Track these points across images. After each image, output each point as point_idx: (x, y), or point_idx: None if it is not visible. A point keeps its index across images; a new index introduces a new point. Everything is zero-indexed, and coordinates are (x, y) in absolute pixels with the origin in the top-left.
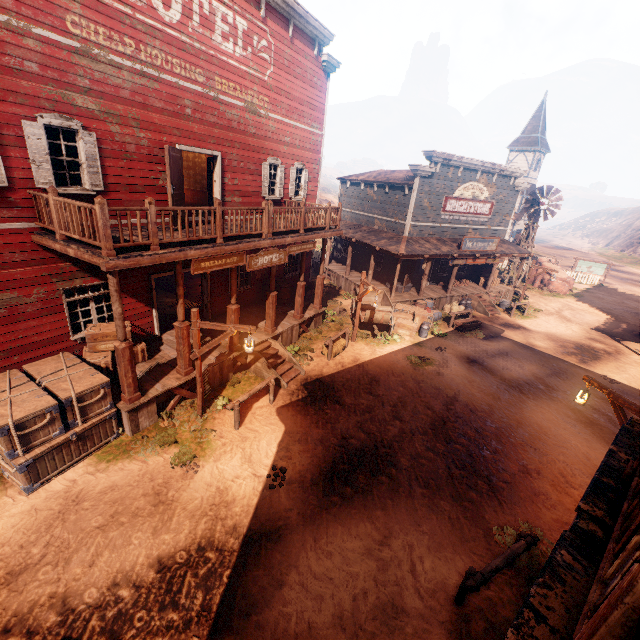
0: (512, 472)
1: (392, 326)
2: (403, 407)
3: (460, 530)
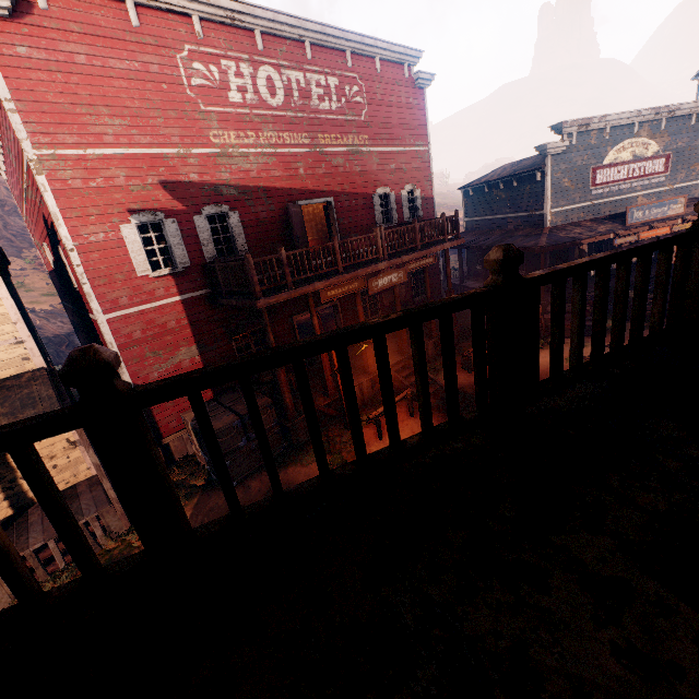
0: None
1: (543, 329)
2: None
3: None
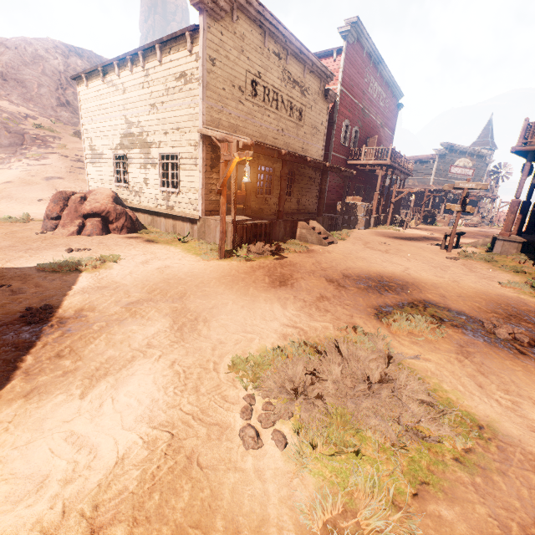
0: None
1: (436, 219)
2: None
3: None
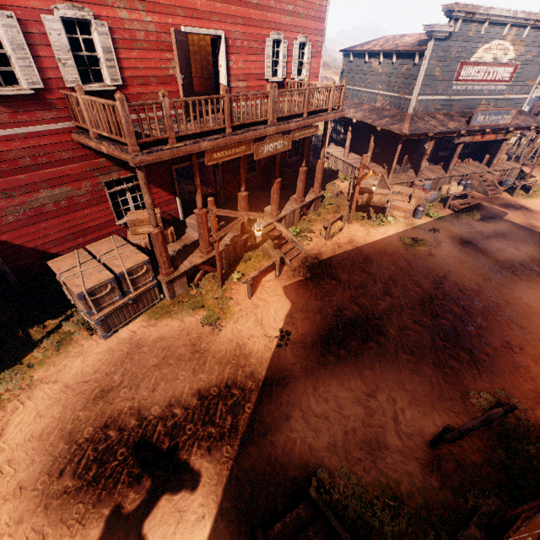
0: (494, 347)
1: (388, 208)
2: (394, 284)
3: (439, 391)
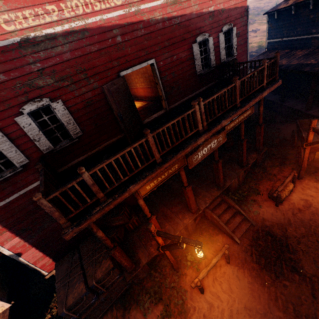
0: None
1: None
2: None
3: None
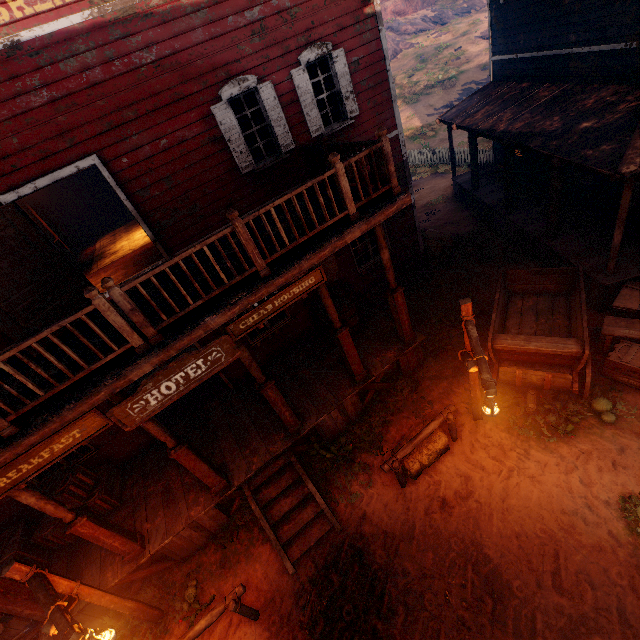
0: None
1: (585, 387)
2: None
3: None
